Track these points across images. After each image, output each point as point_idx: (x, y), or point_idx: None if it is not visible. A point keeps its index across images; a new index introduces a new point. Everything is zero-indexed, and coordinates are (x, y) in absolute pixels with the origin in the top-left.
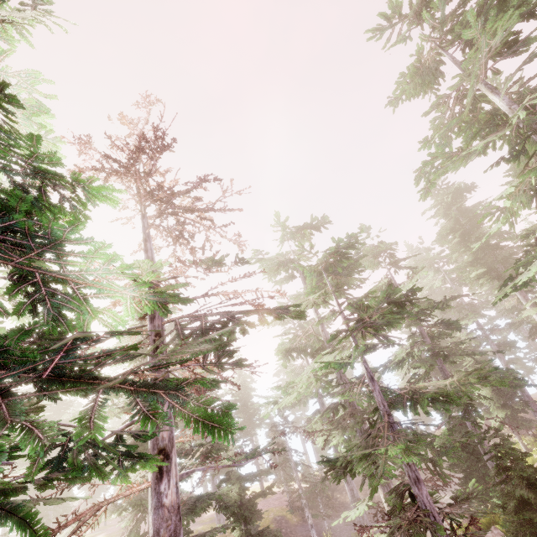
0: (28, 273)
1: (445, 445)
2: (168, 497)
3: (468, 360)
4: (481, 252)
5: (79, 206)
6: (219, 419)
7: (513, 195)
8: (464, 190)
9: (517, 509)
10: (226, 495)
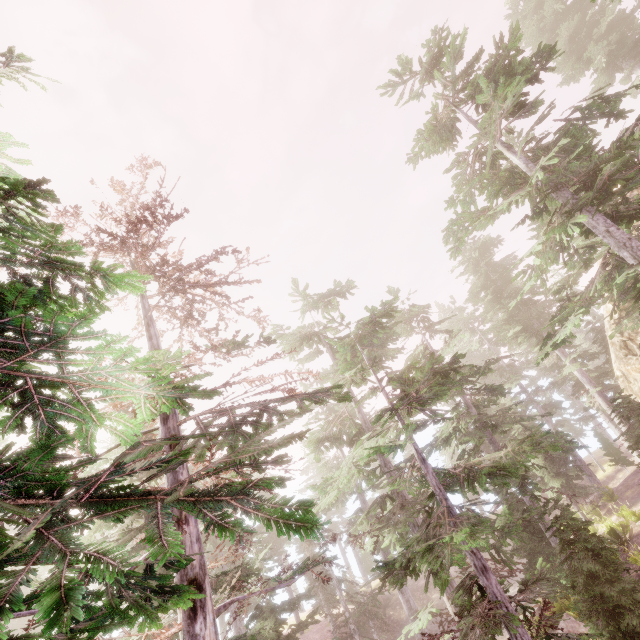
0: (16, 378)
1: (508, 525)
2: (205, 639)
3: (516, 428)
4: (515, 308)
5: (94, 297)
6: (300, 517)
7: (541, 252)
8: (491, 244)
9: (586, 586)
10: (260, 634)
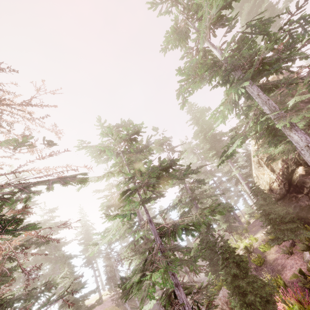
0: None
1: (194, 256)
2: None
3: (210, 200)
4: (213, 143)
5: None
6: None
7: (224, 104)
8: (205, 110)
9: (232, 281)
10: None
